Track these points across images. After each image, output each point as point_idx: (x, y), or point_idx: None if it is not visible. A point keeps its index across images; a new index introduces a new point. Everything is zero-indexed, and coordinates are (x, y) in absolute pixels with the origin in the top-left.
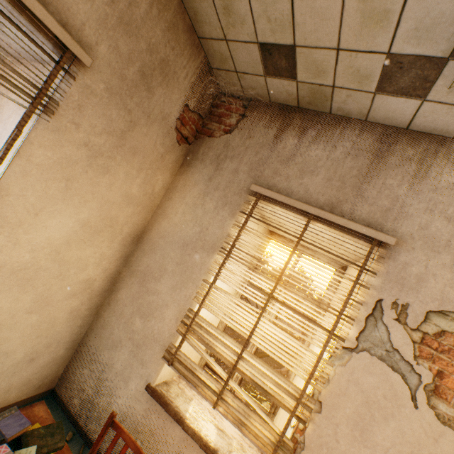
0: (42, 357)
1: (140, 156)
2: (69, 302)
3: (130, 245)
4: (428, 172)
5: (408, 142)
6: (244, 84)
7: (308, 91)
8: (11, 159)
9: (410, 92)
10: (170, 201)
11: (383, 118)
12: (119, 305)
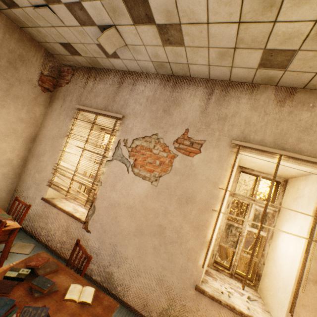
0: None
1: (21, 99)
2: (1, 169)
3: (29, 143)
4: (135, 87)
5: (130, 76)
6: (68, 60)
7: (90, 60)
8: None
9: (115, 57)
10: (46, 120)
11: (119, 67)
12: (29, 171)
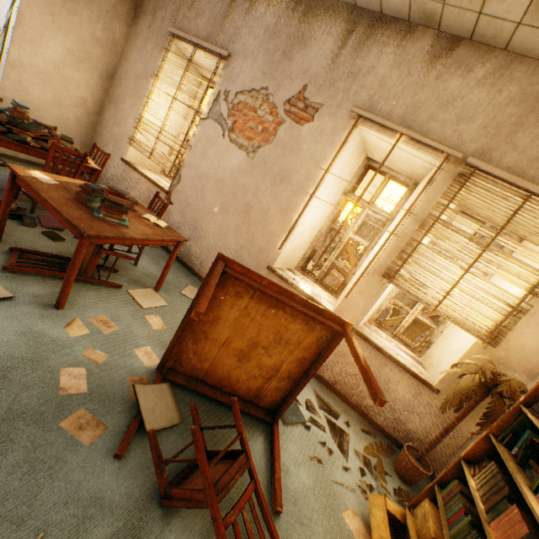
0: None
1: (96, 5)
2: (74, 111)
3: (107, 81)
4: (254, 8)
5: None
6: None
7: None
8: None
9: None
10: (128, 48)
11: None
12: (106, 122)
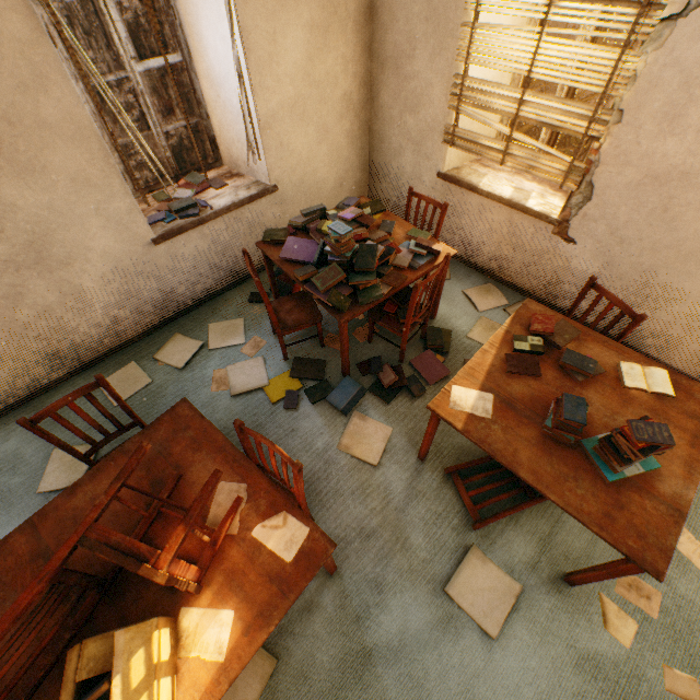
0: (346, 183)
1: None
2: (341, 126)
3: (365, 28)
4: None
5: None
6: None
7: None
8: None
9: None
10: None
11: None
12: (385, 112)
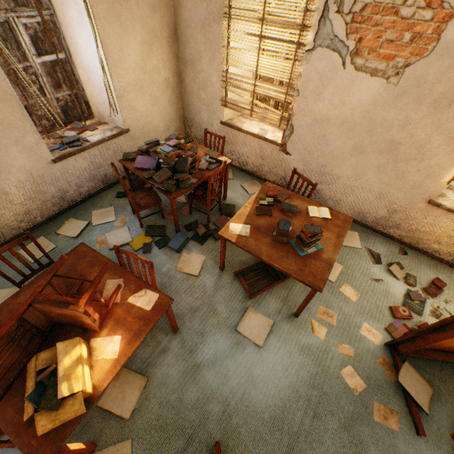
0: (171, 128)
1: None
2: (165, 96)
3: (173, 45)
4: None
5: None
6: None
7: None
8: (94, 23)
9: None
10: None
11: None
12: (189, 89)
